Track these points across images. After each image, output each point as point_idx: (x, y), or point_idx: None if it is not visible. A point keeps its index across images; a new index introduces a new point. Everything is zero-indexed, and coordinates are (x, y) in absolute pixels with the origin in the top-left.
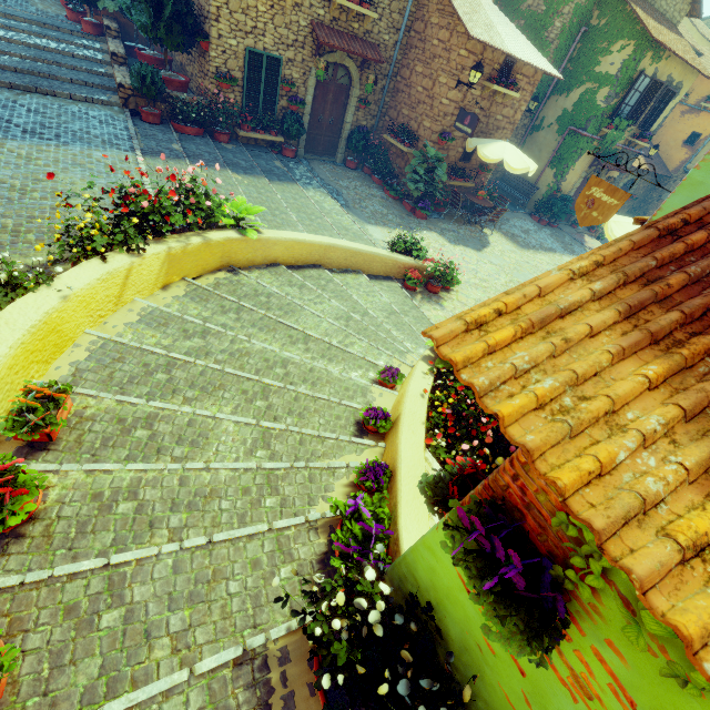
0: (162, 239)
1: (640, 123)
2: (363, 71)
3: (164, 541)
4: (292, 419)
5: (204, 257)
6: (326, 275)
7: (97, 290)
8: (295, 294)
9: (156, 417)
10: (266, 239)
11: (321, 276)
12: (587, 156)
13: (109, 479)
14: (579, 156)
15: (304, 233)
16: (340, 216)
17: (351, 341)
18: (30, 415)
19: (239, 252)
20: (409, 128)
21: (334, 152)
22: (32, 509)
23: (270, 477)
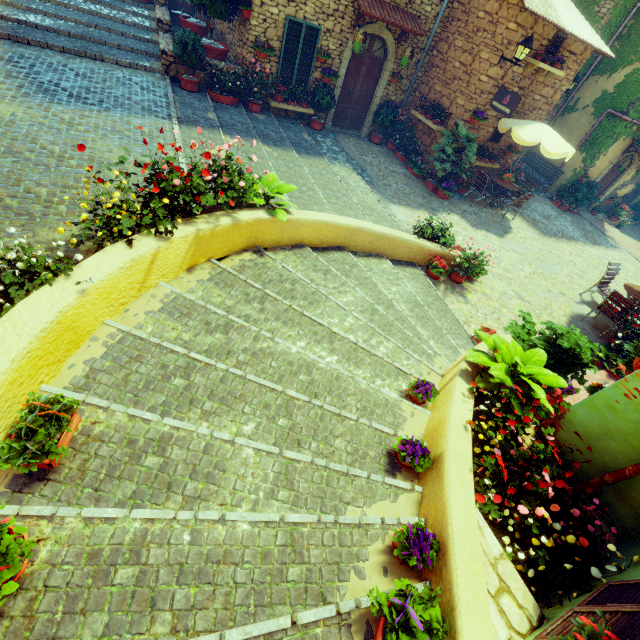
0: (191, 219)
1: None
2: (399, 44)
3: (166, 631)
4: (317, 445)
5: (232, 238)
6: (351, 259)
7: (119, 278)
8: (320, 280)
9: (170, 439)
10: (295, 220)
11: (345, 260)
12: (622, 142)
13: (109, 531)
14: (614, 142)
15: (332, 214)
16: (364, 194)
17: (377, 340)
18: (28, 444)
19: (266, 232)
20: (441, 104)
21: (360, 126)
22: (11, 591)
23: (293, 535)
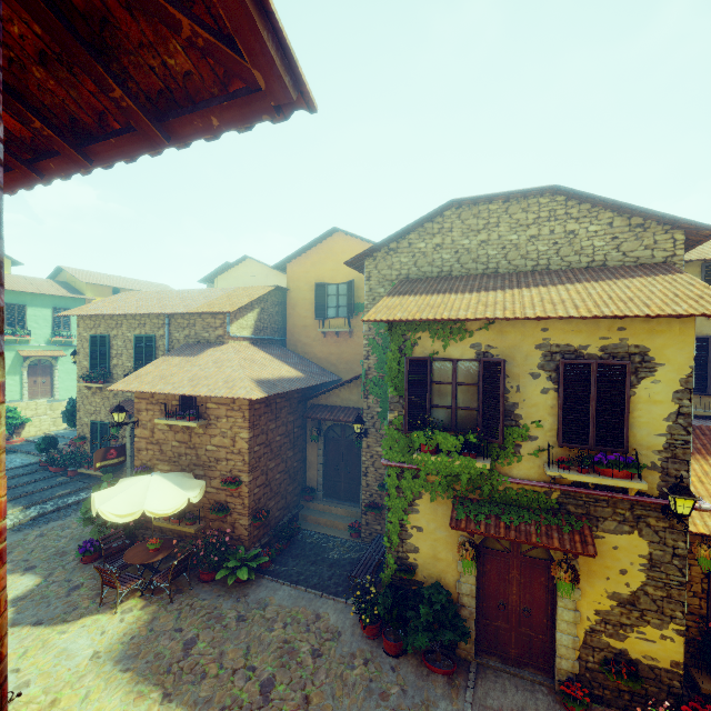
0: None
1: (557, 434)
2: None
3: None
4: None
5: None
6: None
7: None
8: None
9: None
10: None
11: None
12: (439, 503)
13: None
14: (414, 502)
15: None
16: None
17: None
18: None
19: None
20: None
21: None
22: None
23: None
